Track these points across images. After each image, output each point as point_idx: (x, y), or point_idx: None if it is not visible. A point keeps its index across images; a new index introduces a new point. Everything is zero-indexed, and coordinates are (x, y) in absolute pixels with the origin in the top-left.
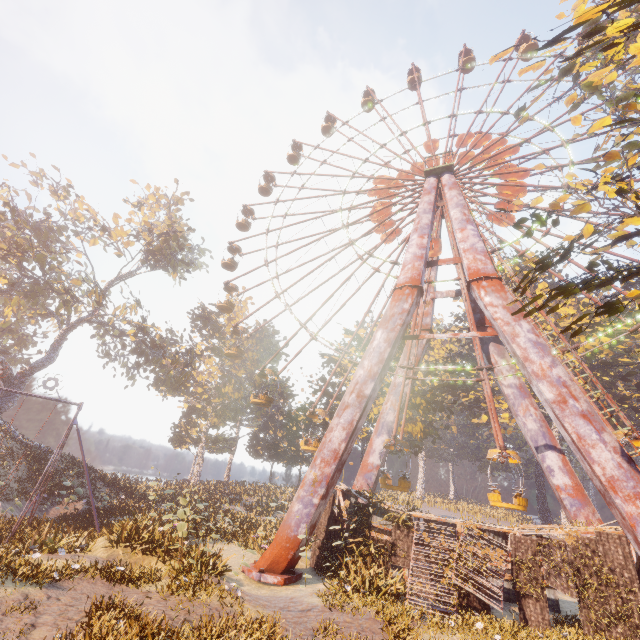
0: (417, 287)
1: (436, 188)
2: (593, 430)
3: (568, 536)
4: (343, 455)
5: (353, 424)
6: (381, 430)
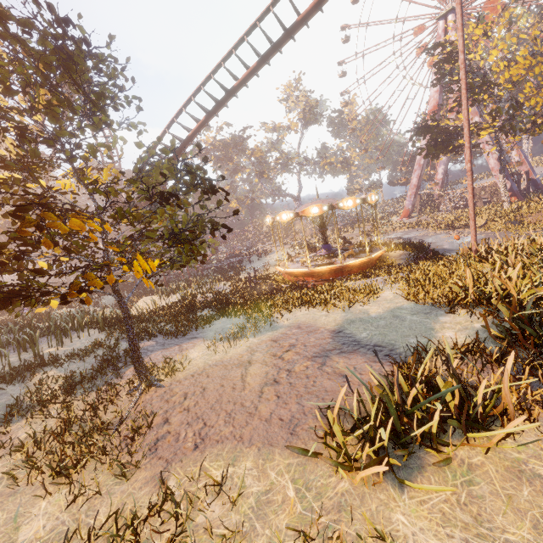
0: (436, 110)
1: (444, 30)
2: (490, 155)
3: (490, 183)
4: (418, 185)
5: (419, 175)
6: (440, 165)
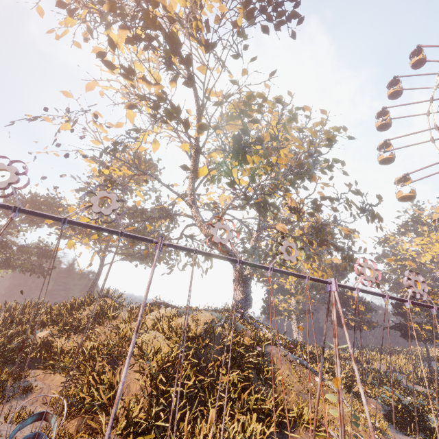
0: None
1: None
2: None
3: None
4: None
5: None
6: None
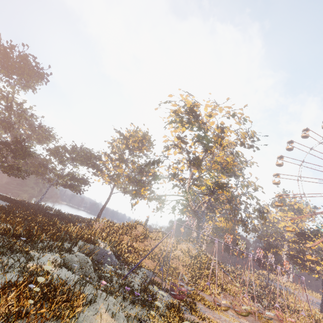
0: None
1: None
2: None
3: None
4: None
5: None
6: None
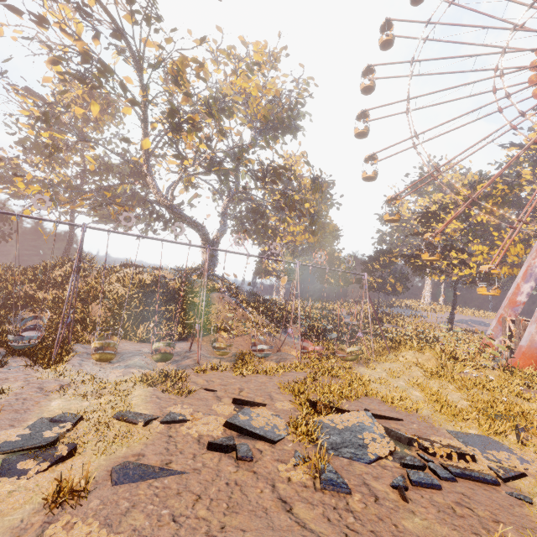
0: None
1: None
2: None
3: None
4: None
5: None
6: (529, 279)
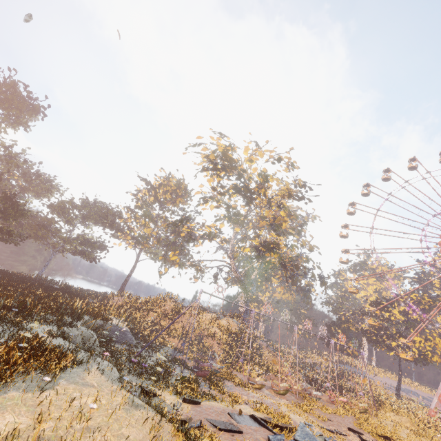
0: None
1: None
2: None
3: None
4: None
5: None
6: None
